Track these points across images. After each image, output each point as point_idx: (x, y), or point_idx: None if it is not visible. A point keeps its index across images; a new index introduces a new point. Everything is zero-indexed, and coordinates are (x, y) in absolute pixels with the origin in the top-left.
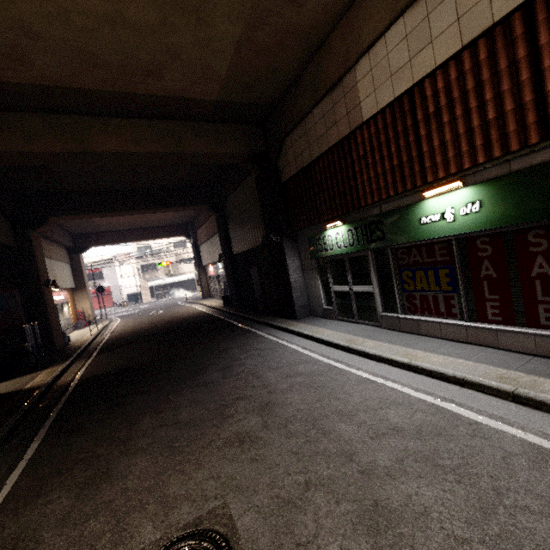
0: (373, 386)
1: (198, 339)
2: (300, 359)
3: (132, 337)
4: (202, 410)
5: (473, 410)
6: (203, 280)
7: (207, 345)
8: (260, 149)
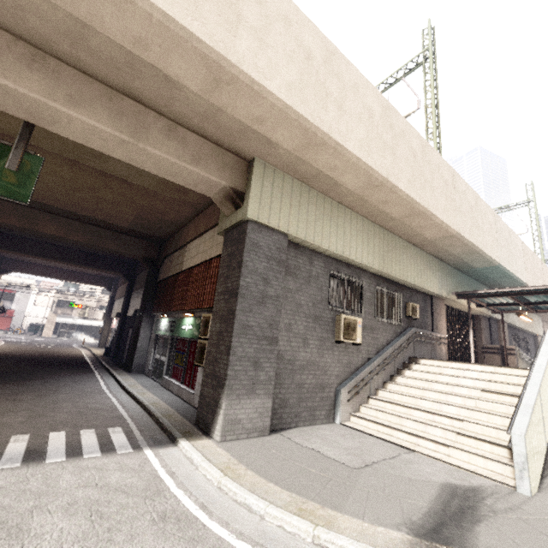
0: (106, 399)
1: (52, 368)
2: (94, 387)
3: (3, 356)
4: (9, 391)
5: (125, 408)
6: (105, 330)
7: (52, 372)
8: (153, 258)
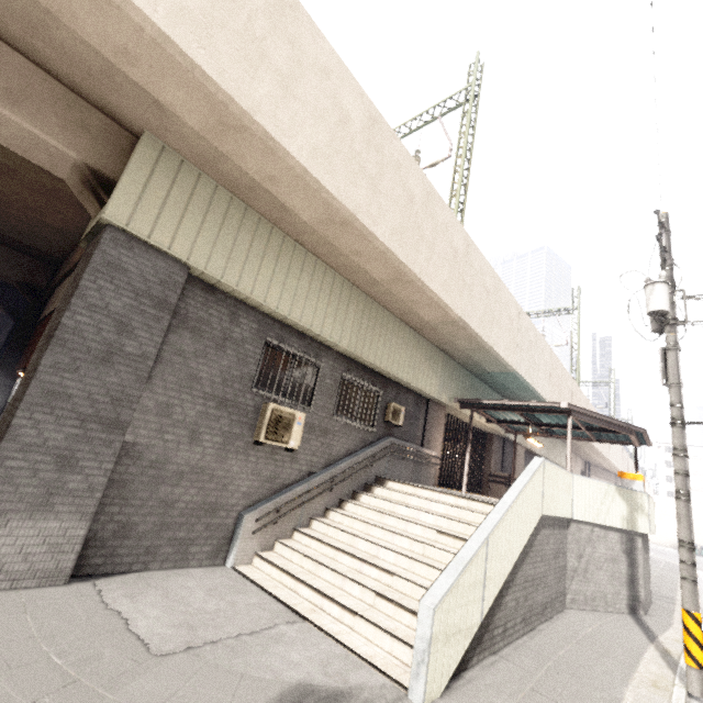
0: None
1: None
2: None
3: None
4: None
5: None
6: None
7: None
8: (38, 285)
